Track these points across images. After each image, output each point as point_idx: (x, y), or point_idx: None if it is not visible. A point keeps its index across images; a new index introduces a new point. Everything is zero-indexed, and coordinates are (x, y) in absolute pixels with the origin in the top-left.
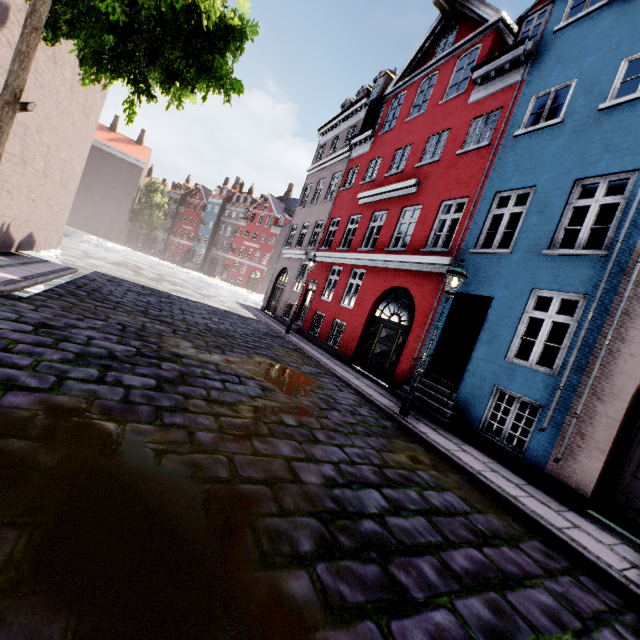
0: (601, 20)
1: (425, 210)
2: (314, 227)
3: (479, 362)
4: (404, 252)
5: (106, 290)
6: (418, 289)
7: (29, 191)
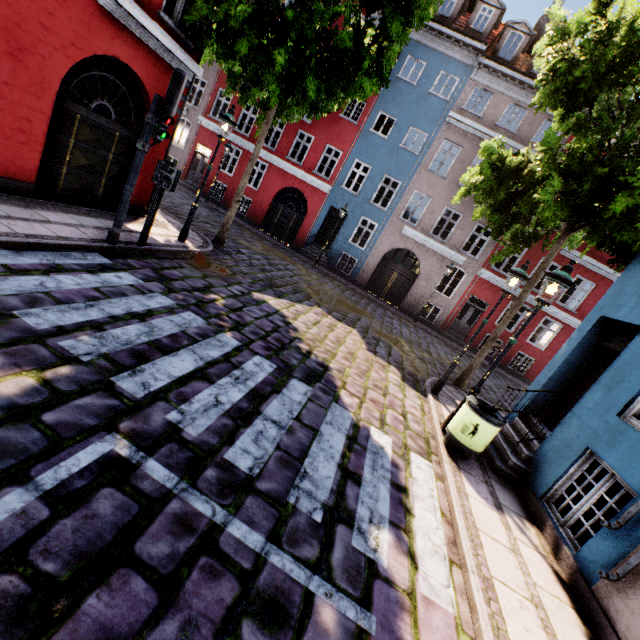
0: (412, 94)
1: (316, 143)
2: None
3: (338, 242)
4: (301, 166)
5: None
6: (310, 196)
7: None
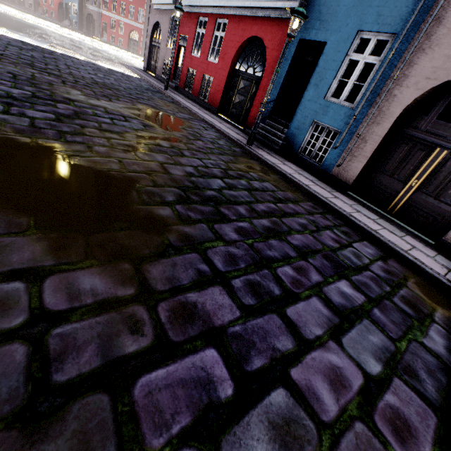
0: None
1: None
2: None
3: (306, 103)
4: None
5: None
6: (270, 38)
7: None
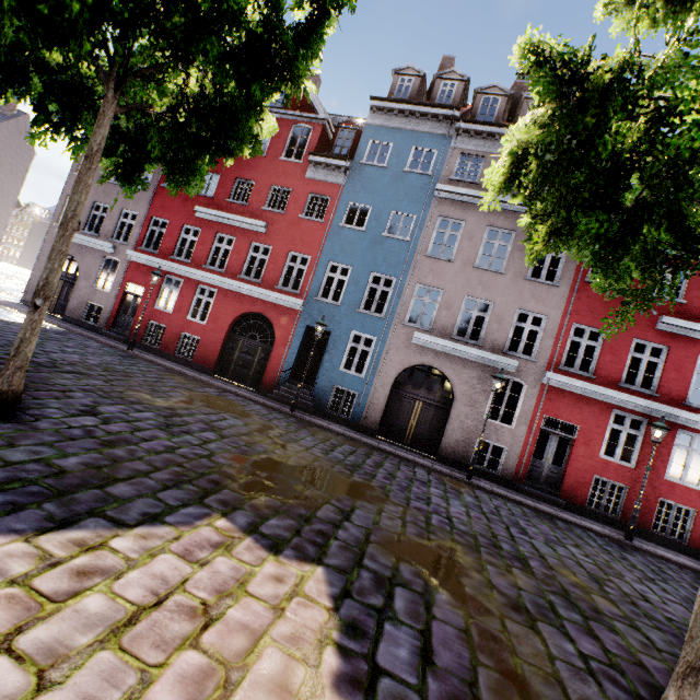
0: (383, 176)
1: (276, 253)
2: (120, 215)
3: (325, 371)
4: (259, 284)
5: None
6: (276, 318)
7: None
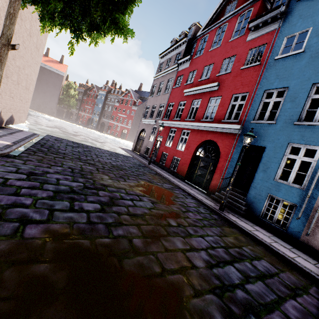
0: None
1: (223, 99)
2: (159, 107)
3: (259, 181)
4: (212, 121)
5: (56, 146)
6: (221, 141)
7: (10, 92)
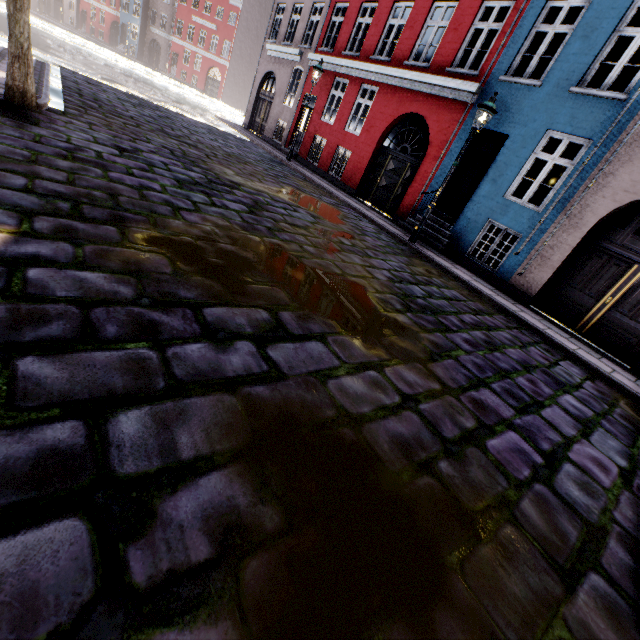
0: None
1: (461, 11)
2: (310, 12)
3: (480, 199)
4: (427, 69)
5: (104, 99)
6: (436, 119)
7: None
